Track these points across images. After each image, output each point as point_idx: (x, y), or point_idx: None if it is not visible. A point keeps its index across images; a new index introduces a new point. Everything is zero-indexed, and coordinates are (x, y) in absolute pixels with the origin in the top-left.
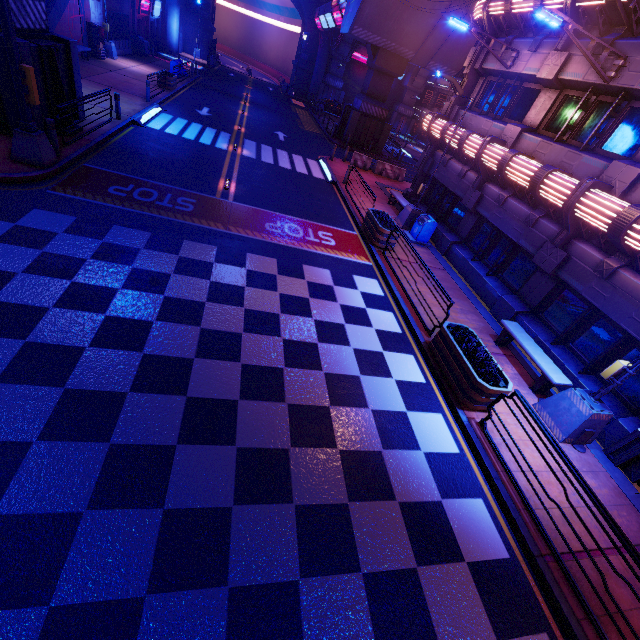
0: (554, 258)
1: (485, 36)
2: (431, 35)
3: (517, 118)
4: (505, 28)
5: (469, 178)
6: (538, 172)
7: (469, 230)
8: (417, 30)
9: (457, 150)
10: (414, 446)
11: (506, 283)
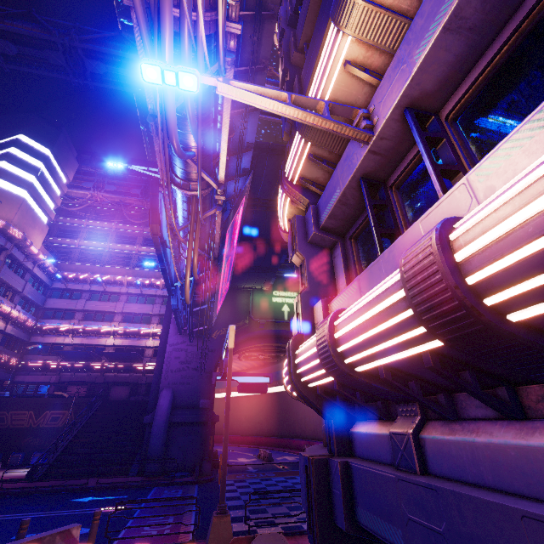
0: None
1: None
2: None
3: None
4: None
5: None
6: None
7: None
8: None
9: None
10: None
11: None
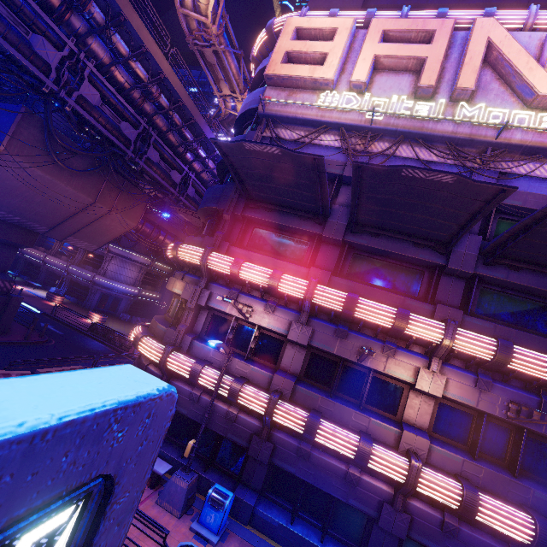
0: (401, 522)
1: (204, 280)
2: (71, 218)
3: (265, 357)
4: (227, 281)
5: (244, 422)
6: (362, 448)
7: (263, 479)
8: (53, 212)
9: (221, 395)
10: None
11: (343, 541)
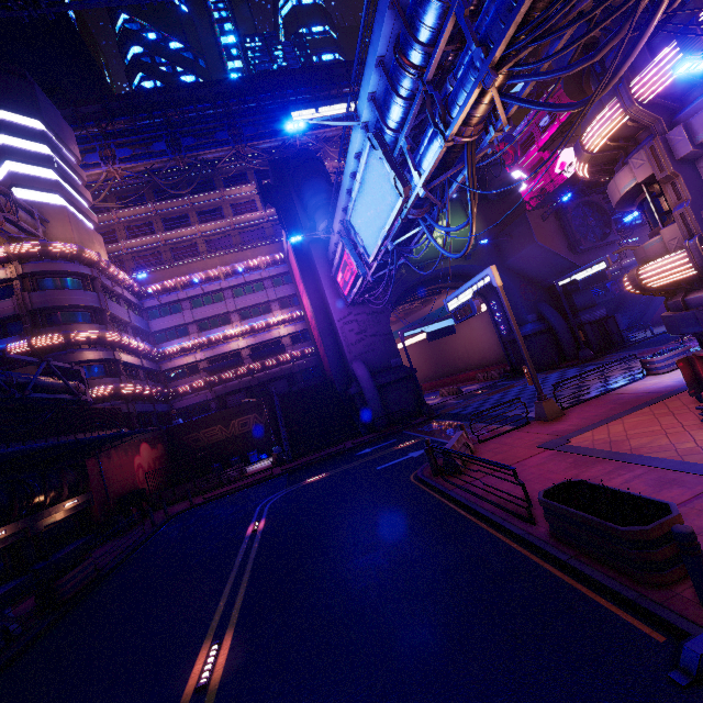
0: None
1: None
2: None
3: None
4: None
5: None
6: None
7: None
8: None
9: None
10: (606, 387)
11: None
